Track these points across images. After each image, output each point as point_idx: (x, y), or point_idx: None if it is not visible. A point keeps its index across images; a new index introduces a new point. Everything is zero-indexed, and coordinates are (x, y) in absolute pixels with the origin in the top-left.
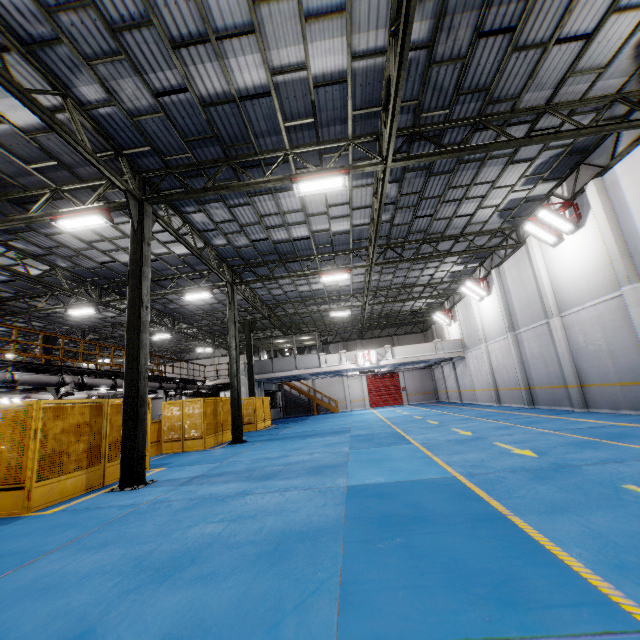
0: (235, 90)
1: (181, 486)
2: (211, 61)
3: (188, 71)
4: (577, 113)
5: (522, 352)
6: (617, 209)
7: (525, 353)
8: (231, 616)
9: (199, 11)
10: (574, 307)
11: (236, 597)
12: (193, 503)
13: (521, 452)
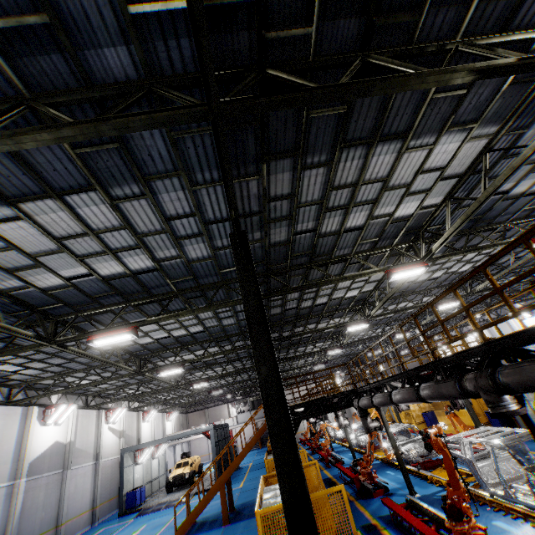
0: None
1: None
2: None
3: None
4: None
5: None
6: None
7: None
8: None
9: None
10: None
11: None
12: None
13: None
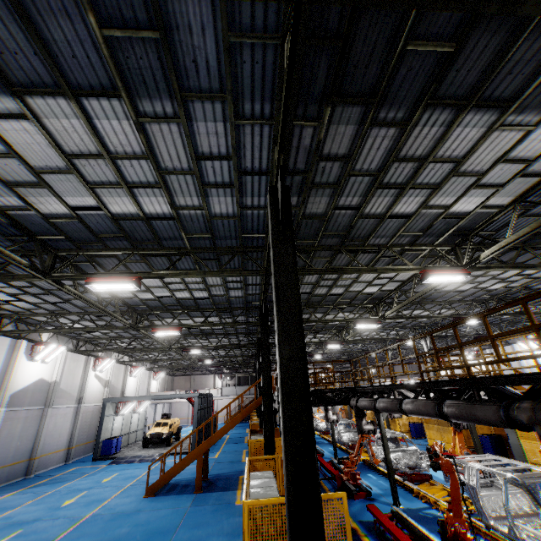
0: None
1: None
2: None
3: None
4: None
5: None
6: None
7: None
8: None
9: None
10: None
11: None
12: None
13: None
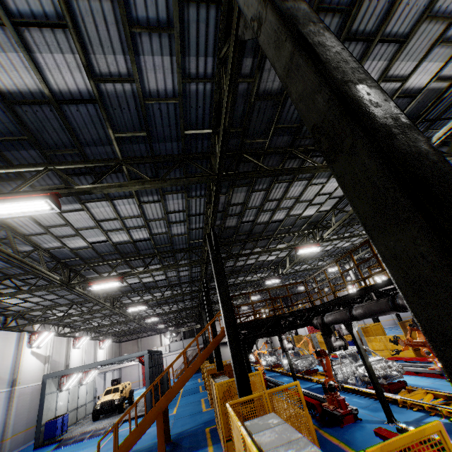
0: None
1: None
2: None
3: None
4: None
5: None
6: None
7: None
8: None
9: None
10: None
11: None
12: None
13: None
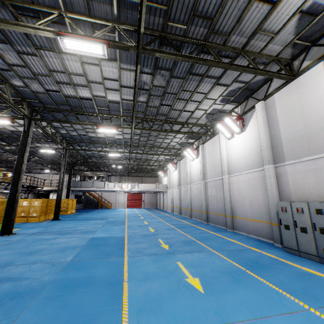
0: (79, 96)
1: (30, 235)
2: (71, 88)
3: (61, 88)
4: (195, 126)
5: (181, 194)
6: (204, 156)
7: (181, 195)
8: (48, 259)
9: (69, 79)
10: (193, 183)
11: (50, 257)
12: (36, 240)
13: (151, 230)
